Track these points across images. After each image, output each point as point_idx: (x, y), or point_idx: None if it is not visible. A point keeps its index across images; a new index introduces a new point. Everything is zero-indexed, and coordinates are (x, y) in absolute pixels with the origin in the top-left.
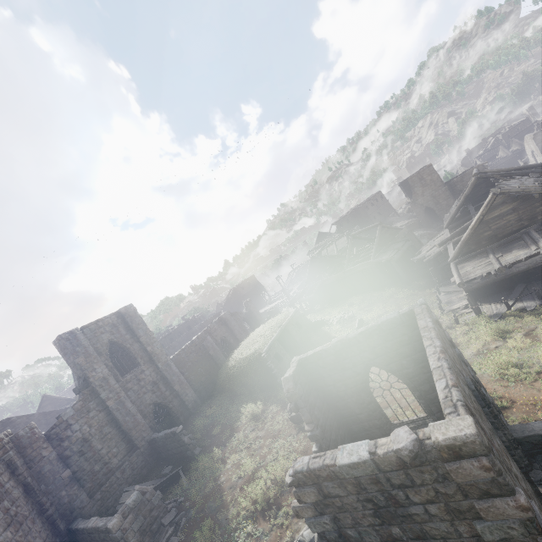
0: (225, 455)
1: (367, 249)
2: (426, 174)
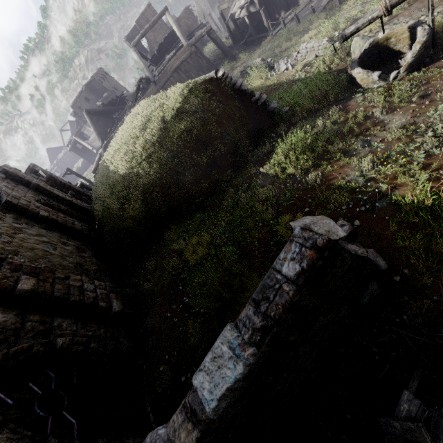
0: (441, 180)
1: (154, 70)
2: (150, 16)
